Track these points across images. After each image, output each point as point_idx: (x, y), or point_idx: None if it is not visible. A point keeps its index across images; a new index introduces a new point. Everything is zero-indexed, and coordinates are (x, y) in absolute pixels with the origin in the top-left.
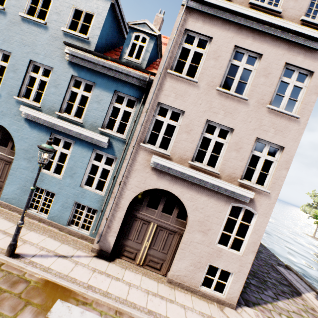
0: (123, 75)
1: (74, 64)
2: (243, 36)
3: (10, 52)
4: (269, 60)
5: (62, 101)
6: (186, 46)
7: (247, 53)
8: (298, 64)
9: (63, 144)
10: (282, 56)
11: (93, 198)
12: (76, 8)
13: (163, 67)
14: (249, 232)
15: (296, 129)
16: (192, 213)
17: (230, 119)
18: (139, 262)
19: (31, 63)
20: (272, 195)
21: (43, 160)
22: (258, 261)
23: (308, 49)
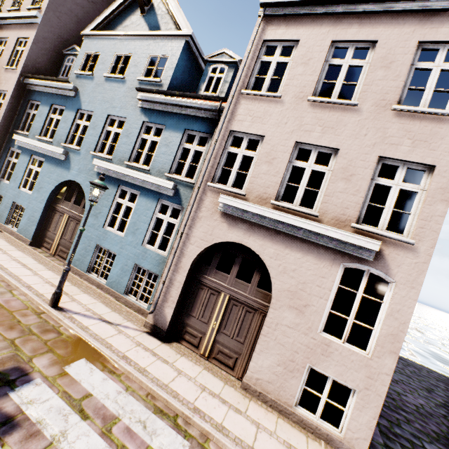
0: (194, 110)
1: (146, 110)
2: (344, 26)
3: (93, 111)
4: (389, 45)
5: (132, 150)
6: (265, 59)
7: (352, 46)
8: (444, 37)
9: (129, 197)
10: (411, 35)
11: (155, 260)
12: (152, 56)
13: (235, 88)
14: (381, 314)
15: None
16: (277, 278)
17: (331, 136)
18: (204, 352)
19: (108, 118)
20: (420, 248)
21: (96, 199)
22: None
23: None
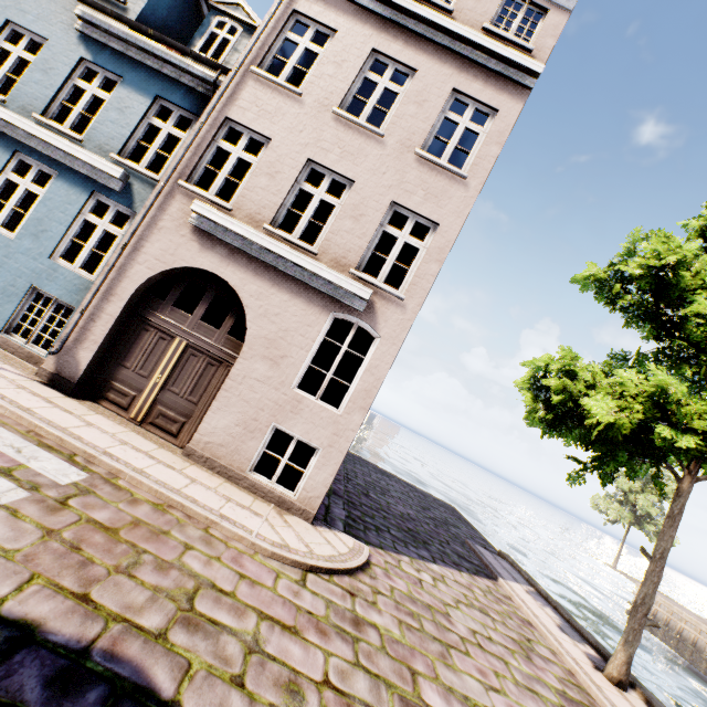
0: (177, 71)
1: (91, 40)
2: (389, 37)
3: None
4: (427, 80)
5: (53, 99)
6: (292, 38)
7: (393, 66)
8: (474, 94)
9: (35, 176)
10: (449, 78)
11: (71, 284)
12: None
13: (243, 59)
14: (361, 370)
15: (461, 197)
16: (255, 322)
17: (350, 164)
18: (137, 415)
19: (8, 27)
20: (409, 306)
21: None
22: (436, 528)
23: (492, 74)
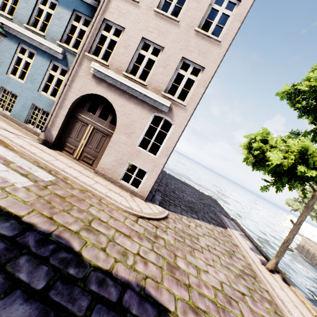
0: None
1: None
2: None
3: None
4: None
5: (31, 16)
6: None
7: None
8: None
9: (28, 54)
10: None
11: (47, 102)
12: None
13: None
14: (165, 139)
15: (217, 52)
16: (120, 117)
17: (162, 38)
18: (76, 157)
19: None
20: (188, 109)
21: None
22: (203, 207)
23: None
